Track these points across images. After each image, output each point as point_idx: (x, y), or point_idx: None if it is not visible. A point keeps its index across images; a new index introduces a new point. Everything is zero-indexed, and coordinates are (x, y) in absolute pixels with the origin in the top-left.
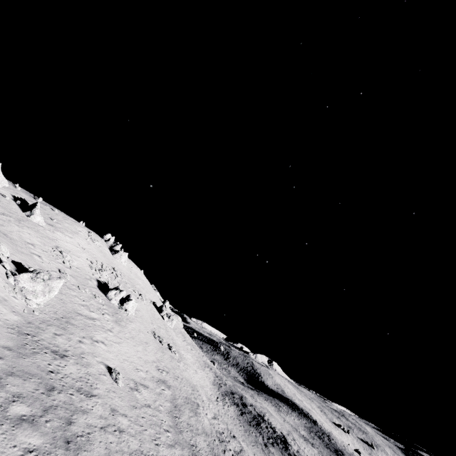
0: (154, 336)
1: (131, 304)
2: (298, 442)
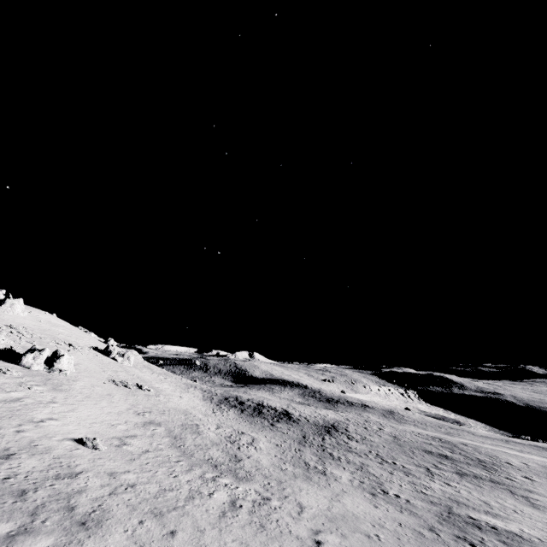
0: (114, 384)
1: (65, 361)
2: (298, 408)
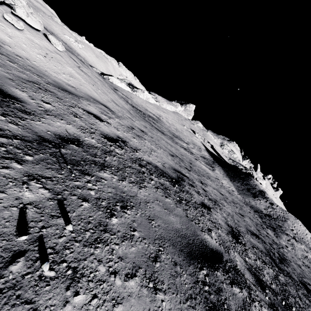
0: None
1: None
2: None
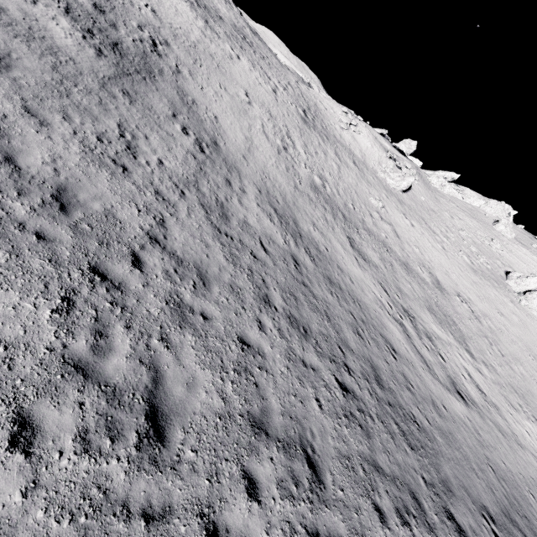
0: None
1: None
2: None
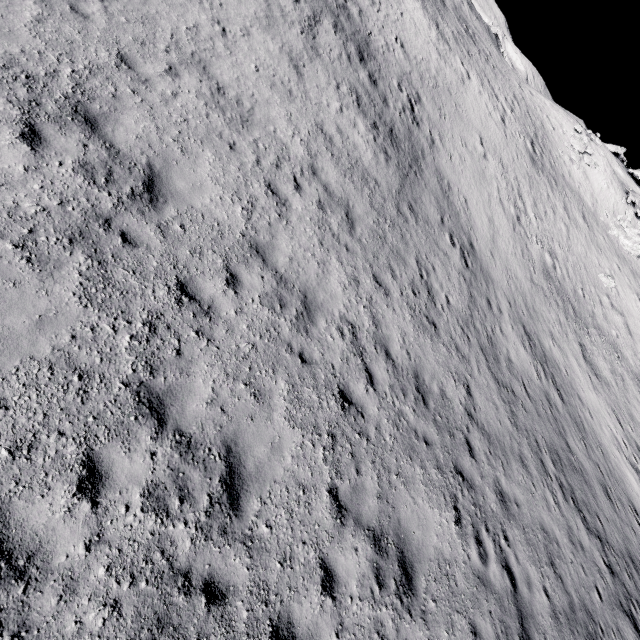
0: None
1: None
2: None
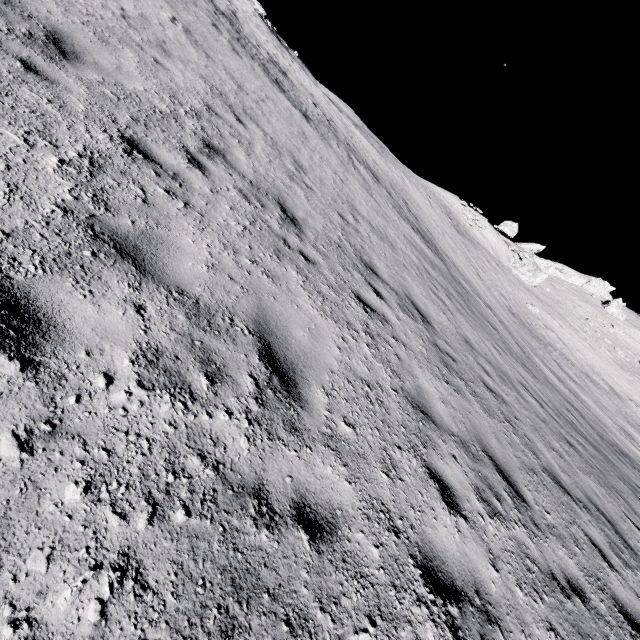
0: None
1: None
2: None
